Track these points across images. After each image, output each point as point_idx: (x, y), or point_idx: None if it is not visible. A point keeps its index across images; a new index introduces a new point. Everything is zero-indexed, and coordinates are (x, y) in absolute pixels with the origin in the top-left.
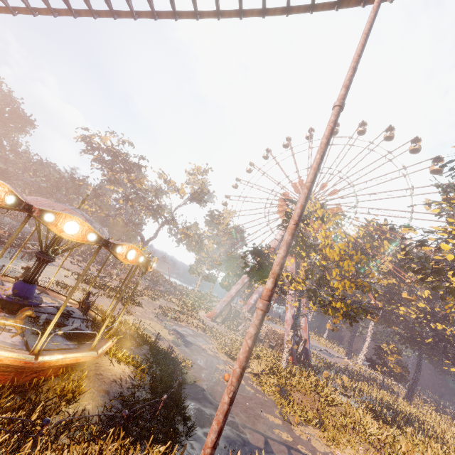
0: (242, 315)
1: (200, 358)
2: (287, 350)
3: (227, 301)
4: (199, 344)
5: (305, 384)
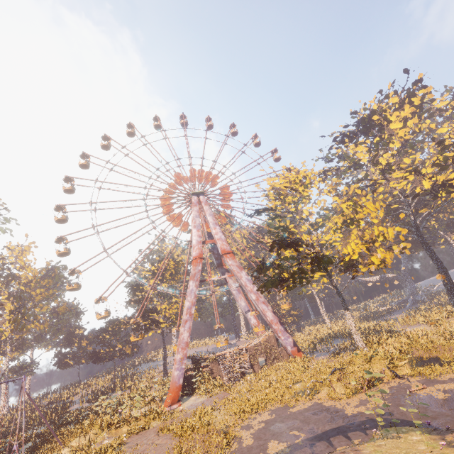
0: (205, 360)
1: (448, 409)
2: (358, 333)
3: (185, 355)
4: (355, 413)
5: (415, 342)
